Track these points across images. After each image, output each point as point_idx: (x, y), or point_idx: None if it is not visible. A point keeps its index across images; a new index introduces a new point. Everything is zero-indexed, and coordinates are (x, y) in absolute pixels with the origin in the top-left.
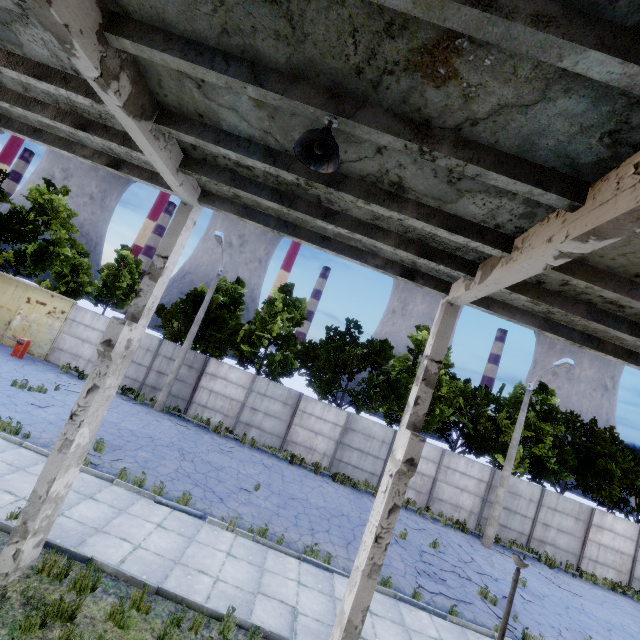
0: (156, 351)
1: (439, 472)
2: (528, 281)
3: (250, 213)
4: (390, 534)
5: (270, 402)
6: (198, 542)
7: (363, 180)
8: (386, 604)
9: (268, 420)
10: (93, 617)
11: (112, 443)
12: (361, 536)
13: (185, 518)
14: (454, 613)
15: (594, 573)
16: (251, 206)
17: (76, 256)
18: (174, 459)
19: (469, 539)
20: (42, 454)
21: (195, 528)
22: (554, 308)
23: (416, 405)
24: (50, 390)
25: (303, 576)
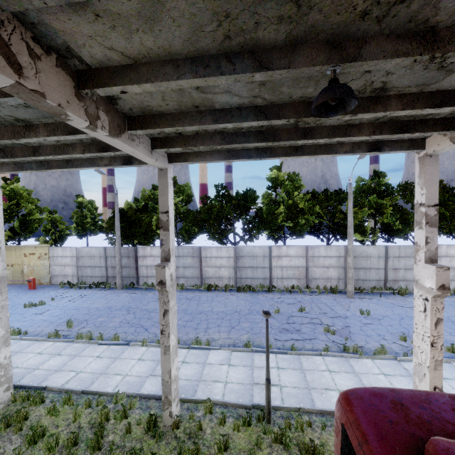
0: (105, 255)
1: (308, 262)
2: (174, 136)
3: (19, 166)
4: (168, 327)
5: (184, 259)
6: (120, 359)
7: (6, 126)
8: (244, 357)
9: (187, 270)
10: (41, 415)
11: (80, 320)
12: (244, 321)
13: (116, 348)
14: (294, 349)
15: None
16: (17, 161)
17: (49, 215)
18: (121, 315)
19: (337, 297)
20: (33, 340)
21: (121, 351)
22: (199, 147)
23: (162, 245)
24: (49, 302)
25: (188, 357)
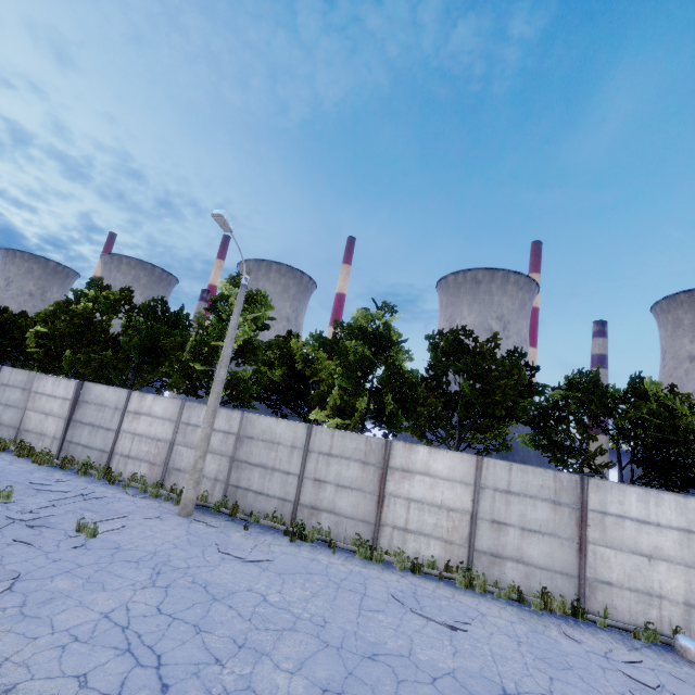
0: None
1: (176, 432)
2: None
3: None
4: None
5: (11, 391)
6: None
7: None
8: None
9: (7, 412)
10: None
11: None
12: None
13: None
14: None
15: (378, 544)
16: None
17: None
18: None
19: (165, 508)
20: None
21: None
22: None
23: None
24: None
25: None
